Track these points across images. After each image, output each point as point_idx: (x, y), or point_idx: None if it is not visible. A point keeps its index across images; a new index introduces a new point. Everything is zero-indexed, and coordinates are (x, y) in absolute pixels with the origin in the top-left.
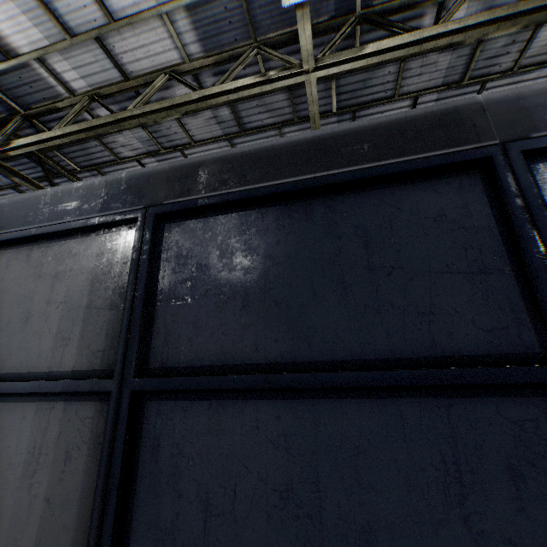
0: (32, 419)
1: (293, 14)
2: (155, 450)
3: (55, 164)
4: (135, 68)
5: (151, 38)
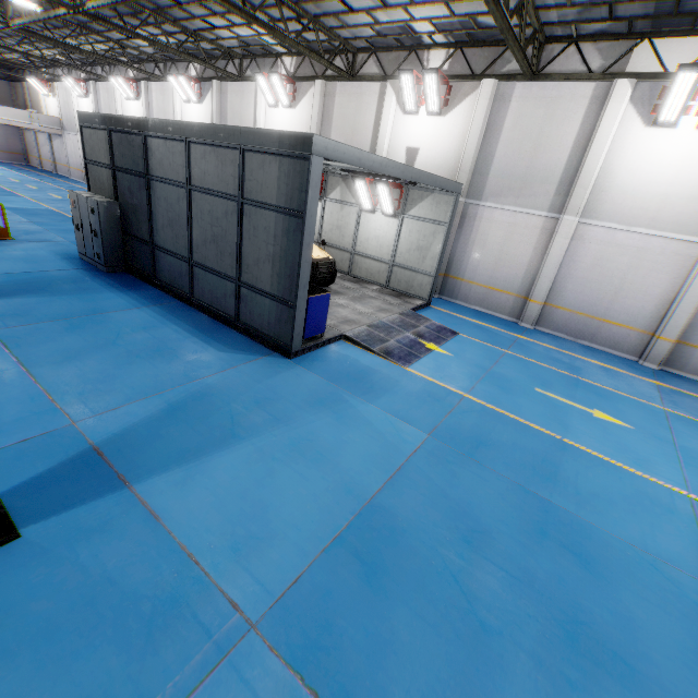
0: (106, 172)
1: None
2: (118, 180)
3: None
4: None
5: None
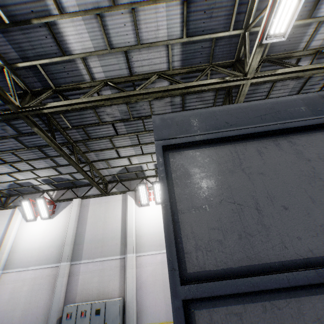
0: None
1: (233, 53)
2: None
3: (56, 123)
4: (138, 70)
5: (156, 55)
